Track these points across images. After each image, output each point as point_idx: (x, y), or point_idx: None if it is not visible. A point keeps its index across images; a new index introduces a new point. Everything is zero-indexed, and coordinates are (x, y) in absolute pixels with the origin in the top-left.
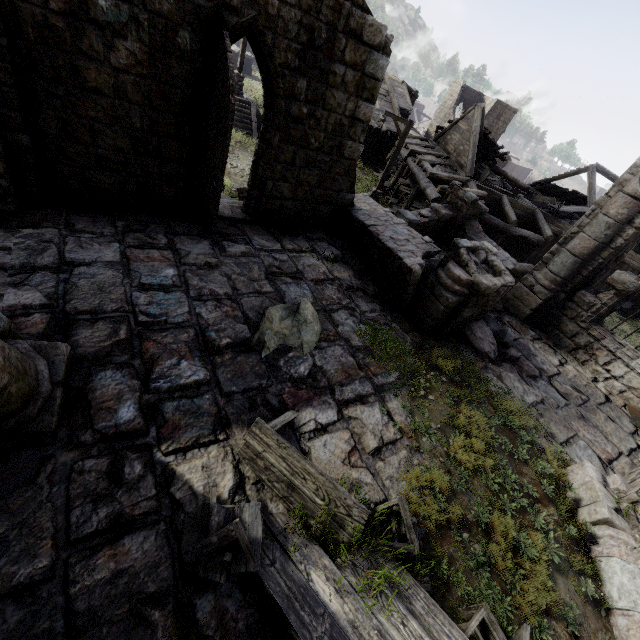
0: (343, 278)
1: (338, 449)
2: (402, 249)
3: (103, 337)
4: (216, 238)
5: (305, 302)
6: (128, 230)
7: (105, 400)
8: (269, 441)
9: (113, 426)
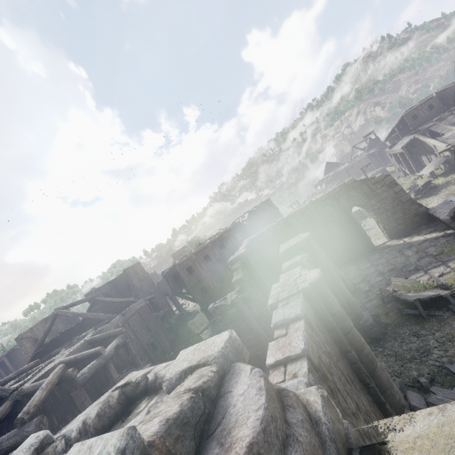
0: (432, 237)
1: (423, 279)
2: (441, 214)
3: (358, 280)
4: (379, 251)
5: (406, 251)
6: (356, 261)
7: (362, 288)
8: (395, 280)
9: (365, 290)
